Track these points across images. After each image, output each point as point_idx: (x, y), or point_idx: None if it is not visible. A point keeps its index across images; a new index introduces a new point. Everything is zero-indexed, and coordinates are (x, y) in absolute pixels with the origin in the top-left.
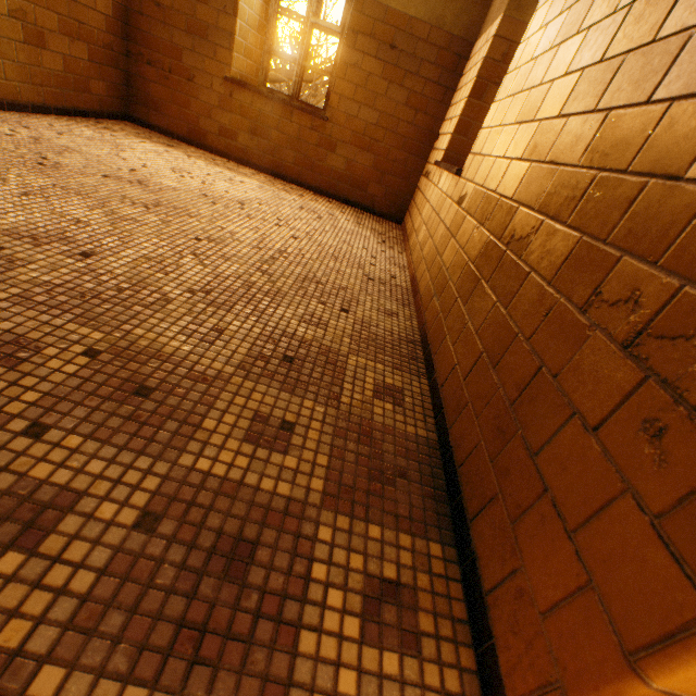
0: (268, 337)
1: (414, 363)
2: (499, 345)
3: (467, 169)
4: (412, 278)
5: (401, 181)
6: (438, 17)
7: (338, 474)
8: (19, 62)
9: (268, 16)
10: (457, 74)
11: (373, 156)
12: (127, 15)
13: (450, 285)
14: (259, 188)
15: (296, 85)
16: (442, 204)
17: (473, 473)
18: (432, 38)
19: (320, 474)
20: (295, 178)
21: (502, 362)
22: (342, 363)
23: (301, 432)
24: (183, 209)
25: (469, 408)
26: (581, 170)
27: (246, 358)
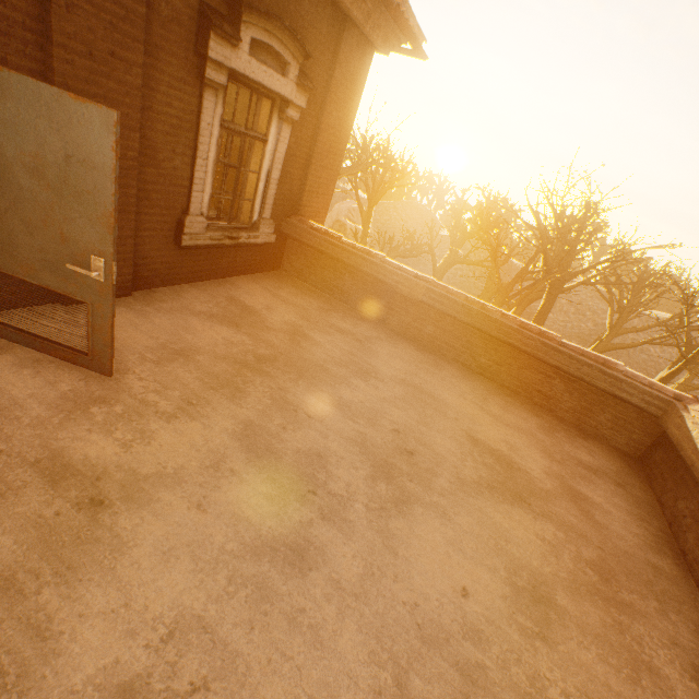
0: None
1: None
2: None
3: None
4: None
5: None
6: None
7: None
8: None
9: None
10: None
11: None
12: None
13: None
14: None
15: None
16: None
17: None
18: None
19: None
20: None
21: None
22: None
23: None
24: None
25: None
26: None
27: None
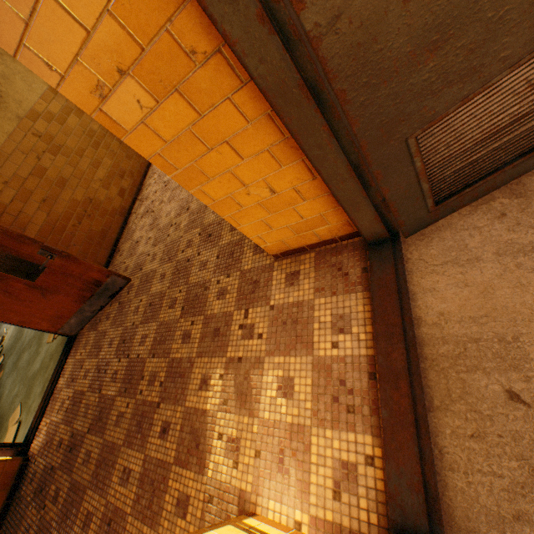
0: None
1: None
2: None
3: None
4: None
5: None
6: None
7: None
8: (135, 154)
9: None
10: None
11: None
12: None
13: None
14: None
15: None
16: None
17: None
18: None
19: None
20: None
21: None
22: None
23: None
24: None
25: None
26: None
27: None
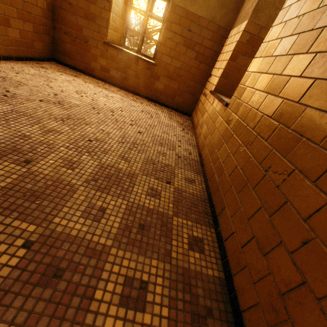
0: (129, 210)
1: (206, 217)
2: (267, 240)
3: (231, 104)
4: (199, 154)
5: (191, 96)
6: (213, 17)
7: (175, 322)
8: None
9: (126, 11)
10: (221, 45)
11: (178, 83)
12: (54, 8)
13: (226, 174)
14: (121, 100)
15: (139, 45)
16: (216, 118)
17: (254, 325)
18: (209, 27)
19: (164, 325)
20: (138, 93)
21: (270, 255)
22: (170, 224)
23: (152, 288)
24: (82, 119)
25: (246, 271)
26: (322, 150)
27: (118, 230)
